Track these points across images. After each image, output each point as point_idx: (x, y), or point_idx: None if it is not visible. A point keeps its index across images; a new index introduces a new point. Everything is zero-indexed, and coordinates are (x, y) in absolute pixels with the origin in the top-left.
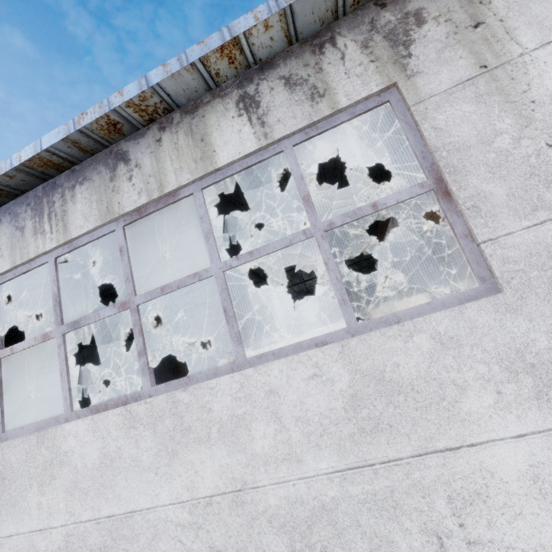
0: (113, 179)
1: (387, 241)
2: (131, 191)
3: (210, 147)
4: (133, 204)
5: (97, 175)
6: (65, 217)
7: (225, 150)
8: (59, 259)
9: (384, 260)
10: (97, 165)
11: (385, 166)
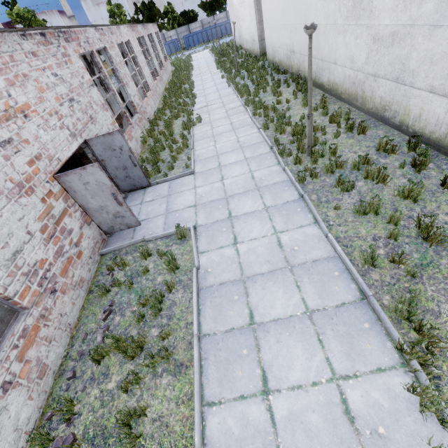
0: None
1: None
2: None
3: None
4: None
5: None
6: None
7: None
8: None
9: None
10: None
11: None
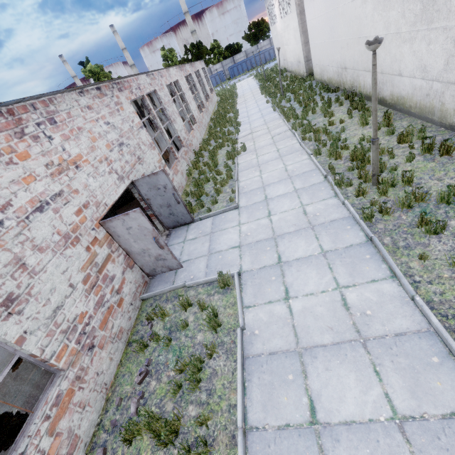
0: None
1: None
2: None
3: None
4: None
5: None
6: None
7: None
8: None
9: None
10: None
11: None
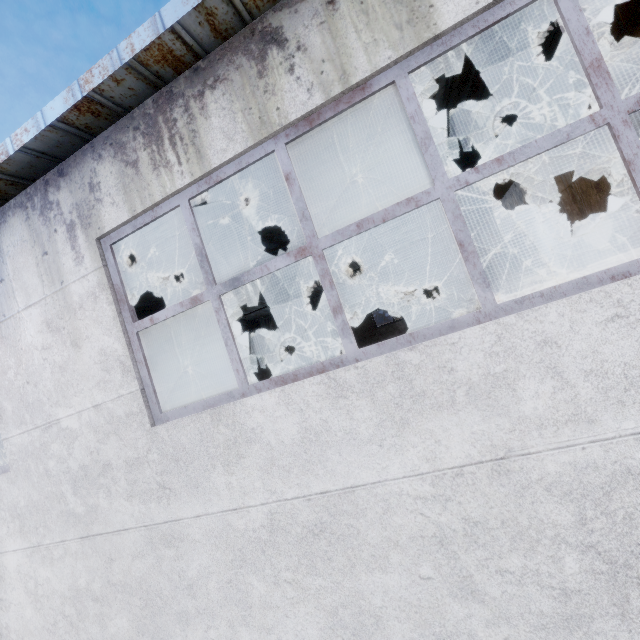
0: (263, 75)
1: (514, 193)
2: (295, 88)
3: (424, 1)
4: (301, 108)
5: (237, 71)
6: (197, 140)
7: (451, 1)
8: (192, 201)
9: (499, 220)
10: (234, 55)
11: (556, 70)
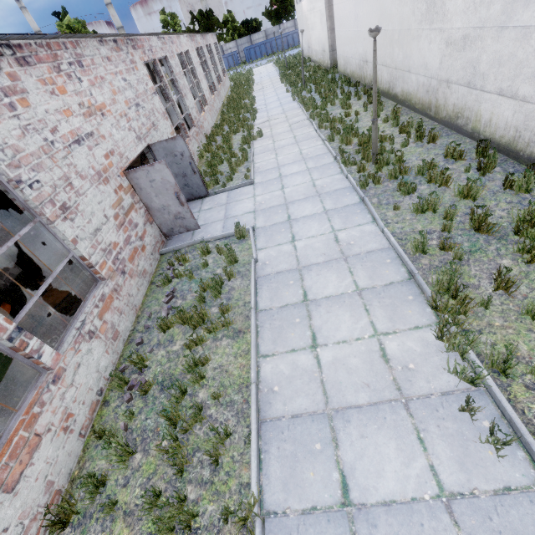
0: None
1: None
2: None
3: None
4: None
5: None
6: None
7: None
8: None
9: None
10: None
11: None
